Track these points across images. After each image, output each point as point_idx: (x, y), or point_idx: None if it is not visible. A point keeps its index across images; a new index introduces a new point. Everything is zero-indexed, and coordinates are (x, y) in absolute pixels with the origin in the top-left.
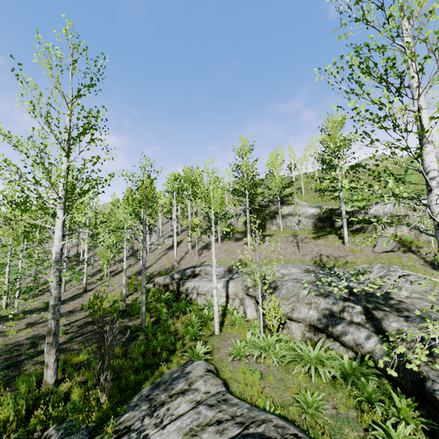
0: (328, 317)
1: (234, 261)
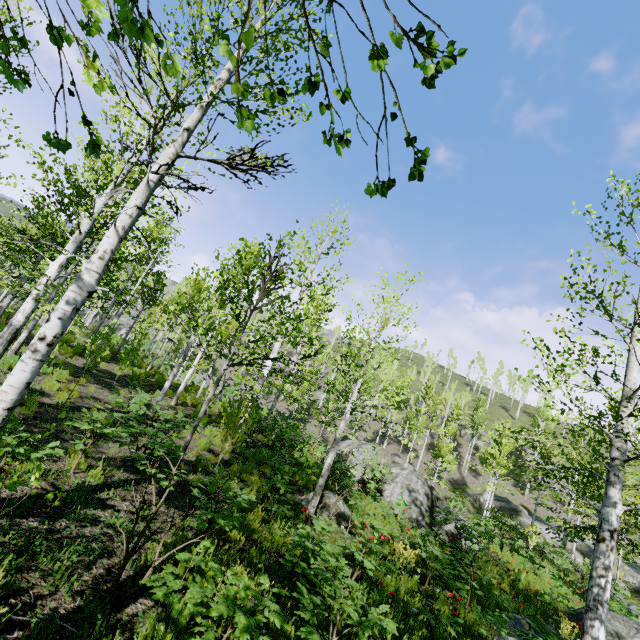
0: None
1: (517, 502)
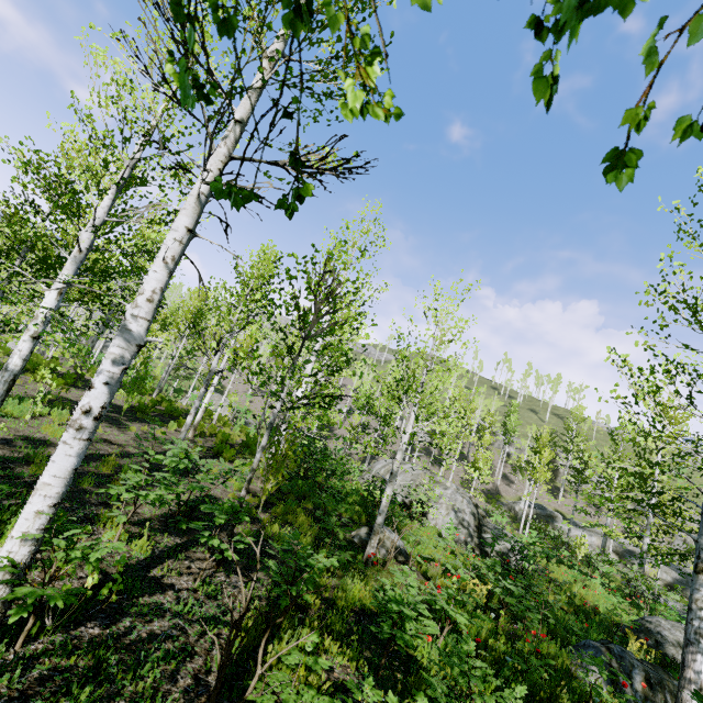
0: (680, 583)
1: (551, 508)
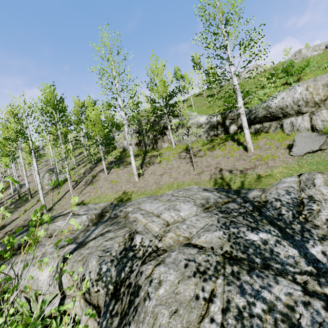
0: None
1: (116, 196)
